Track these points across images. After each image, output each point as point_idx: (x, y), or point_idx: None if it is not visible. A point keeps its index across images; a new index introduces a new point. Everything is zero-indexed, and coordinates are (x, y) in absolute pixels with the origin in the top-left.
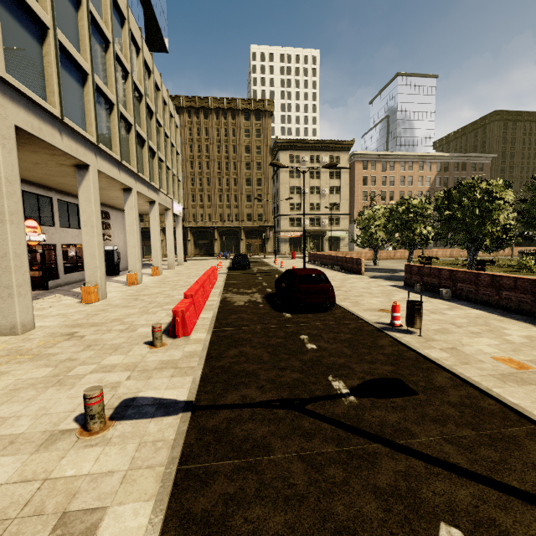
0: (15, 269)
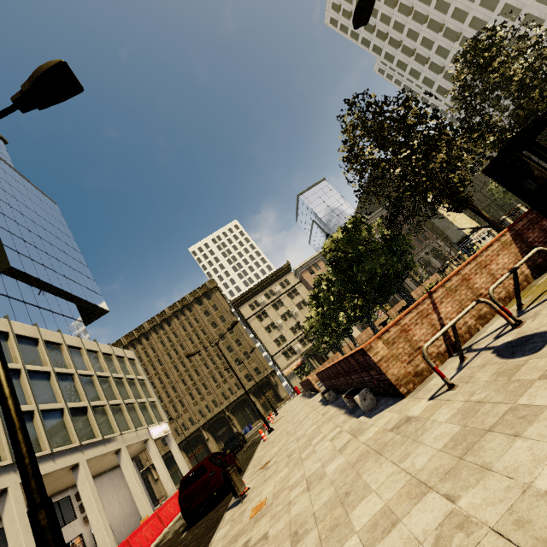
0: None
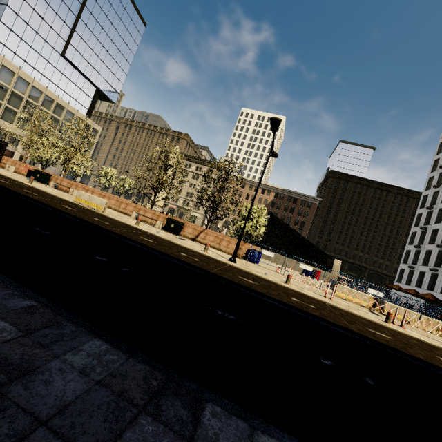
0: None
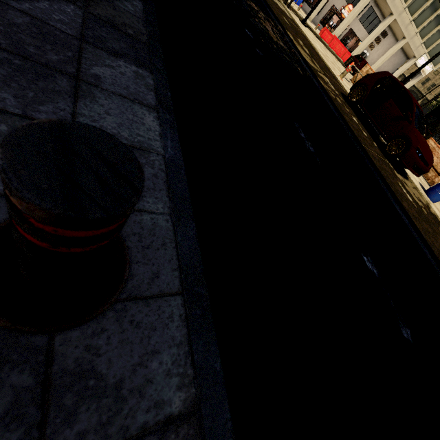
0: (322, 1)
